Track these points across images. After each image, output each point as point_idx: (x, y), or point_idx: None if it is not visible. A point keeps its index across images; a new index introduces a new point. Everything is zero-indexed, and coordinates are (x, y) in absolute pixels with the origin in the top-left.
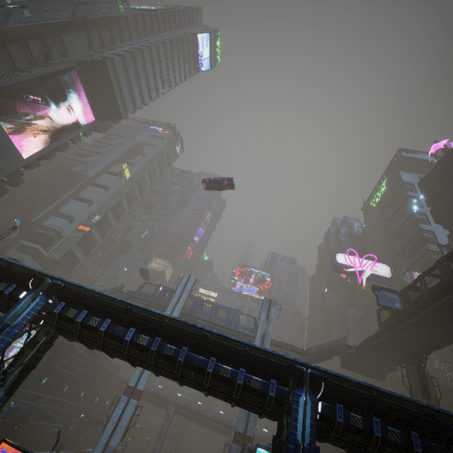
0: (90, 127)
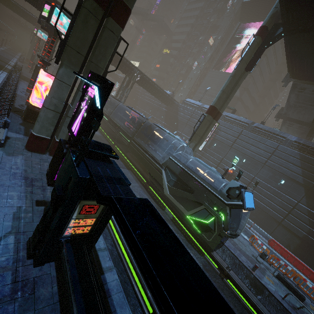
0: None
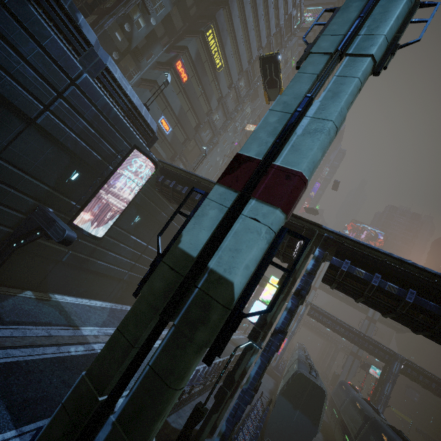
0: None
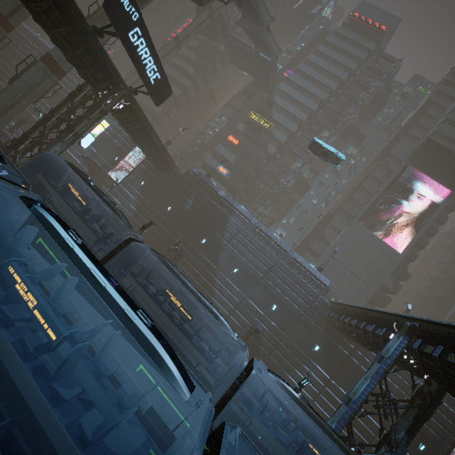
0: (449, 200)
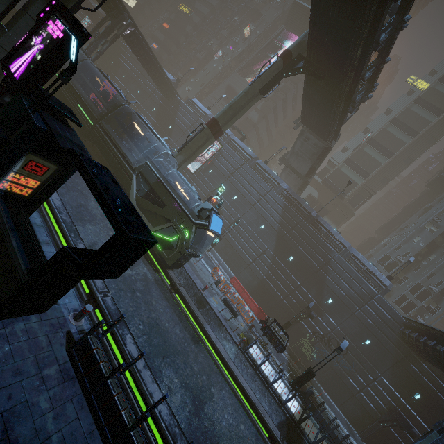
0: None
